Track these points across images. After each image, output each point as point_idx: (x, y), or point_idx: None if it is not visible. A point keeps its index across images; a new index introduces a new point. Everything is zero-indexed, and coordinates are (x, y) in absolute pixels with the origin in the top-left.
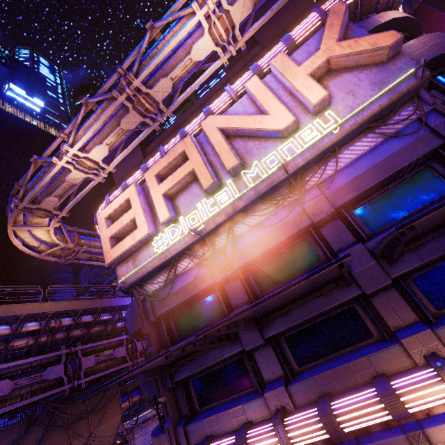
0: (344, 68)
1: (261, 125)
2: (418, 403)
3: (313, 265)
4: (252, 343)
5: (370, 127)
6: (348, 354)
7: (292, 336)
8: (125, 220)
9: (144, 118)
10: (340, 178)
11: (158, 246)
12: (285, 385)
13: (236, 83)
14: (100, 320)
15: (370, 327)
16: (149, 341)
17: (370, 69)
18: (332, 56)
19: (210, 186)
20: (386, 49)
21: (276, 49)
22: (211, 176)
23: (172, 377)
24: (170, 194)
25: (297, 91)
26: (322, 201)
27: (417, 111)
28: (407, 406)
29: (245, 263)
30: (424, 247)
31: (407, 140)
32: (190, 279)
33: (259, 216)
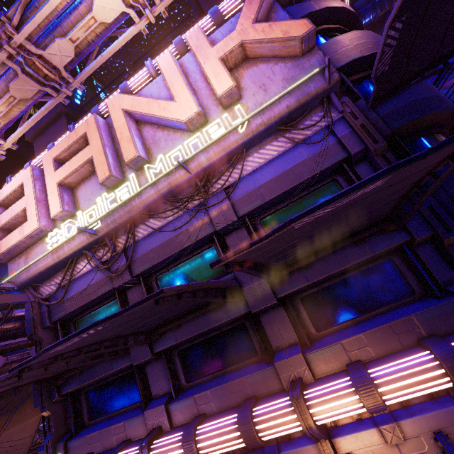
0: (261, 57)
1: (165, 113)
2: (271, 432)
3: (215, 276)
4: (140, 358)
5: (282, 130)
6: (231, 373)
7: (186, 349)
8: (16, 210)
9: (42, 86)
10: (248, 183)
11: (53, 243)
12: (166, 403)
13: (157, 58)
14: (13, 316)
15: (256, 346)
16: (41, 348)
17: (285, 62)
18: (246, 40)
19: (106, 179)
20: (298, 40)
21: (202, 23)
22: (109, 167)
23: (60, 389)
24: (68, 183)
25: (207, 77)
26: (227, 208)
27: (327, 118)
28: (260, 435)
29: (147, 269)
30: (311, 268)
31: (316, 148)
32: (91, 283)
33: (164, 218)
